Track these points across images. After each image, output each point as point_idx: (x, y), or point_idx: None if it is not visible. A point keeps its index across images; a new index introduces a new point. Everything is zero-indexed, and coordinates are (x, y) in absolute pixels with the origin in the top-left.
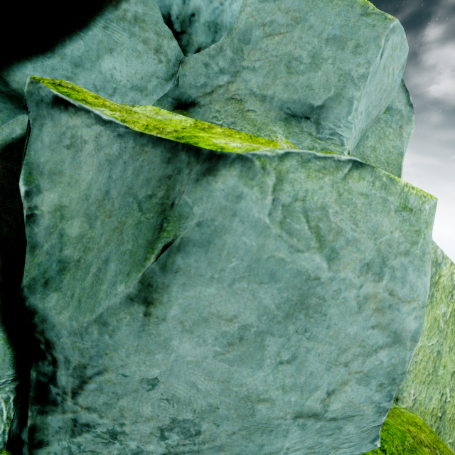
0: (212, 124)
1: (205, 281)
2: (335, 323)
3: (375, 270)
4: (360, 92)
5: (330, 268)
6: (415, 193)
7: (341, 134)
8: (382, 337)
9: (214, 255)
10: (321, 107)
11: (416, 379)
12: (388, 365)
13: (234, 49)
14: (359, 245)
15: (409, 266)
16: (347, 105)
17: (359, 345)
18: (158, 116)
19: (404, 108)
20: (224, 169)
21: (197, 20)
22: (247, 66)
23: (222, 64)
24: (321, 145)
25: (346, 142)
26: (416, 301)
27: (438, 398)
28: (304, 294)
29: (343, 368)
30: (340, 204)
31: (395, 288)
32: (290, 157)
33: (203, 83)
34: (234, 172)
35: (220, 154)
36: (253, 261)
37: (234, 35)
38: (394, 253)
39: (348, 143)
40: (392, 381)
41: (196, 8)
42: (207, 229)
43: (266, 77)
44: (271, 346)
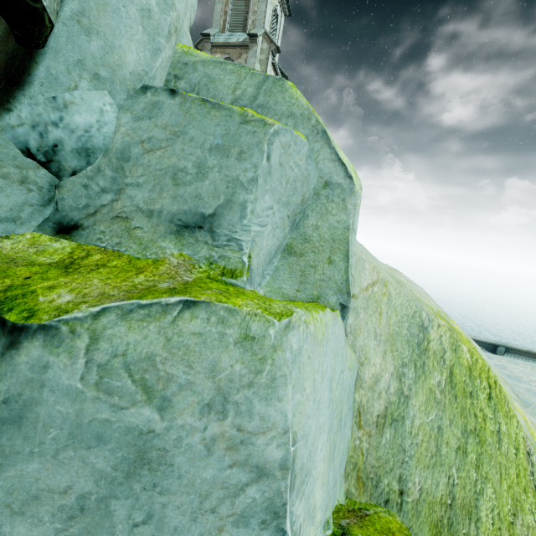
0: (95, 247)
1: (25, 458)
2: (186, 471)
3: (217, 409)
4: (253, 194)
5: (164, 418)
6: (258, 320)
7: (239, 238)
8: (245, 474)
9: (29, 429)
10: (213, 215)
11: (420, 464)
12: (263, 500)
13: (114, 168)
14: (195, 387)
15: (253, 397)
16: (239, 210)
17: (221, 488)
18: (30, 248)
19: (344, 181)
20: (26, 341)
21: (62, 149)
22: (130, 182)
23: (103, 183)
24: (219, 253)
25: (246, 246)
26: (274, 429)
27: (445, 482)
28: (142, 449)
29: (212, 515)
30: (169, 349)
31: (243, 423)
32: (108, 312)
33: (86, 204)
34: (38, 342)
35: (22, 326)
36: (74, 428)
37: (112, 155)
38: (237, 387)
39: (248, 247)
40: (275, 515)
41: (57, 139)
42: (16, 405)
43: (153, 192)
44: (119, 510)
